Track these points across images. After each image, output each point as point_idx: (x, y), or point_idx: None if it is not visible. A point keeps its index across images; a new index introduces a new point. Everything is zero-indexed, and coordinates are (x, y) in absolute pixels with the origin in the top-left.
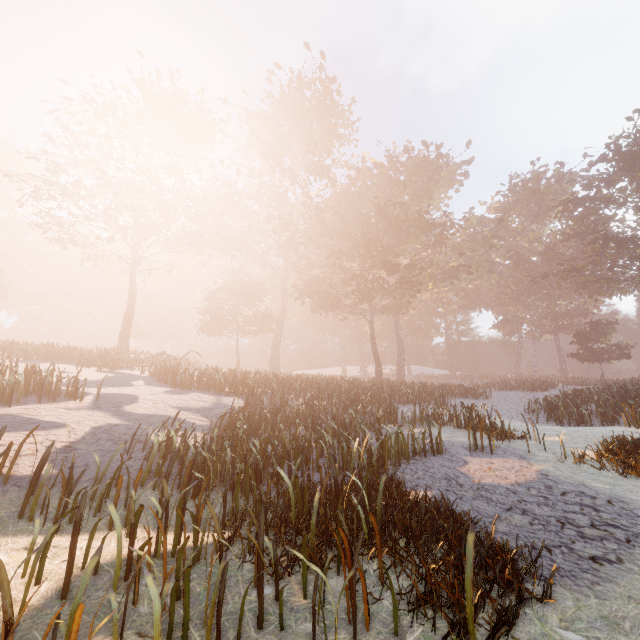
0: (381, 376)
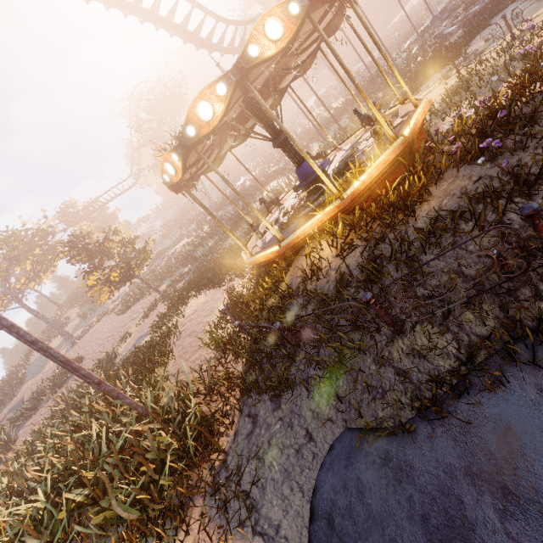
0: None
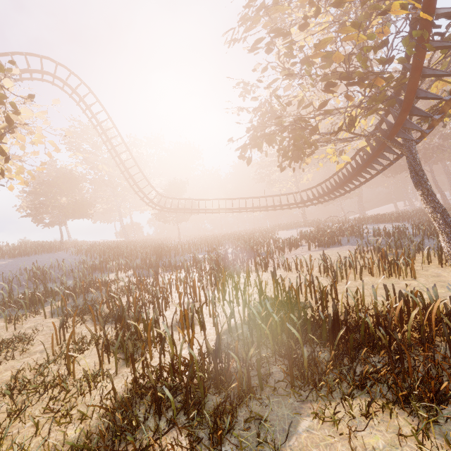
0: (447, 202)
